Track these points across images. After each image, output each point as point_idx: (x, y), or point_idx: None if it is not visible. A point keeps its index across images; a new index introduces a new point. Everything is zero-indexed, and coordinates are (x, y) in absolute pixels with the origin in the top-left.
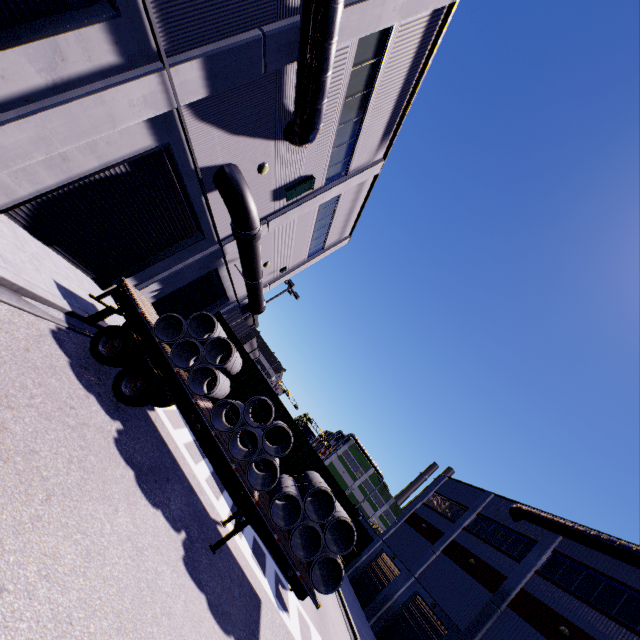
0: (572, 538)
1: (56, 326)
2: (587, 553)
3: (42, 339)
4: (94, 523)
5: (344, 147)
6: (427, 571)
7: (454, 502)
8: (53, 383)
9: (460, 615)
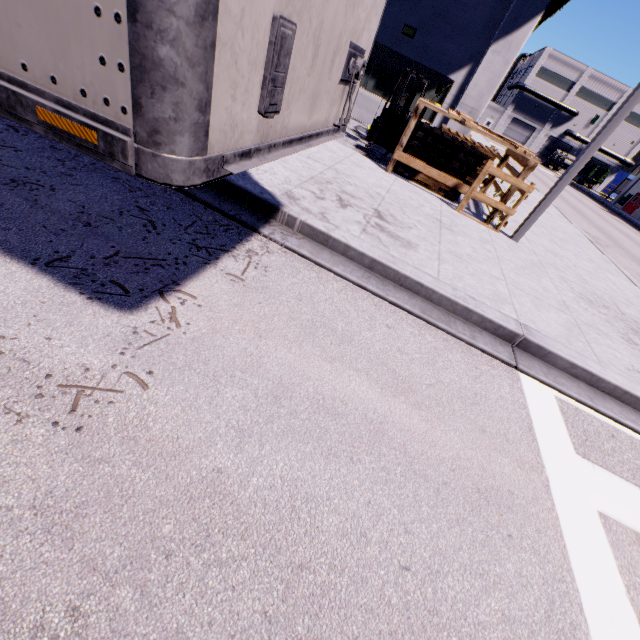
0: None
1: None
2: None
3: None
4: None
5: (602, 102)
6: None
7: None
8: None
9: None
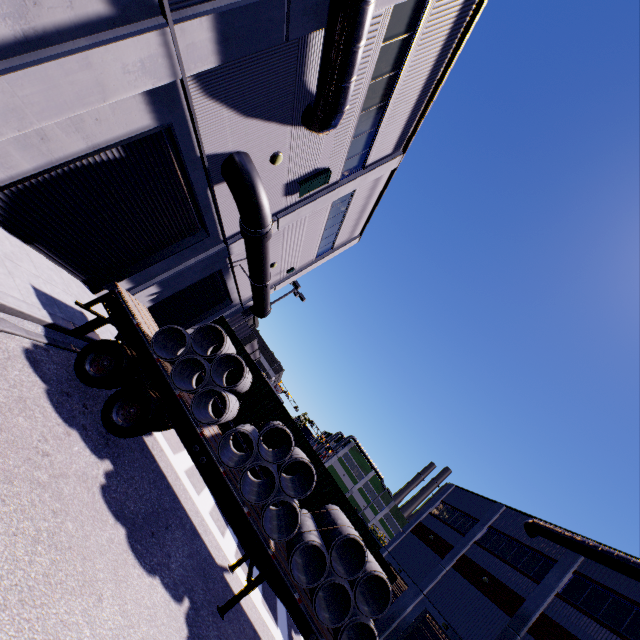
0: (597, 560)
1: (32, 343)
2: (613, 577)
3: (10, 363)
4: (66, 635)
5: (364, 137)
6: (437, 588)
7: (463, 513)
8: (20, 423)
9: (475, 639)
